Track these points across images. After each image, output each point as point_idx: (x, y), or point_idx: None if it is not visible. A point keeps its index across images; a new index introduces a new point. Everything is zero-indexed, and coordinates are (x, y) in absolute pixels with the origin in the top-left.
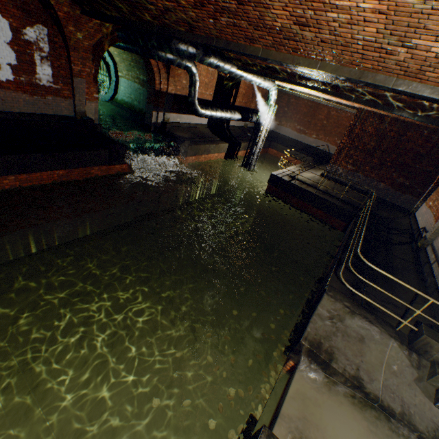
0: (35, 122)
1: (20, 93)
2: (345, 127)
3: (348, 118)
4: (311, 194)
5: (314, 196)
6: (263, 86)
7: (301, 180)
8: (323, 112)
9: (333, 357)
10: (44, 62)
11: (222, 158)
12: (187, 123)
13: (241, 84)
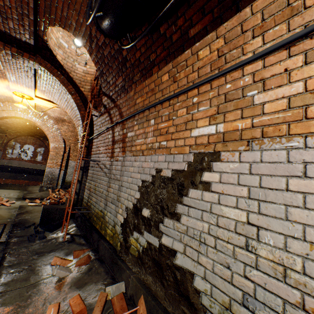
0: (30, 170)
1: (30, 163)
2: None
3: None
4: None
5: None
6: None
7: None
8: None
9: (29, 187)
10: (41, 155)
11: None
12: None
13: None
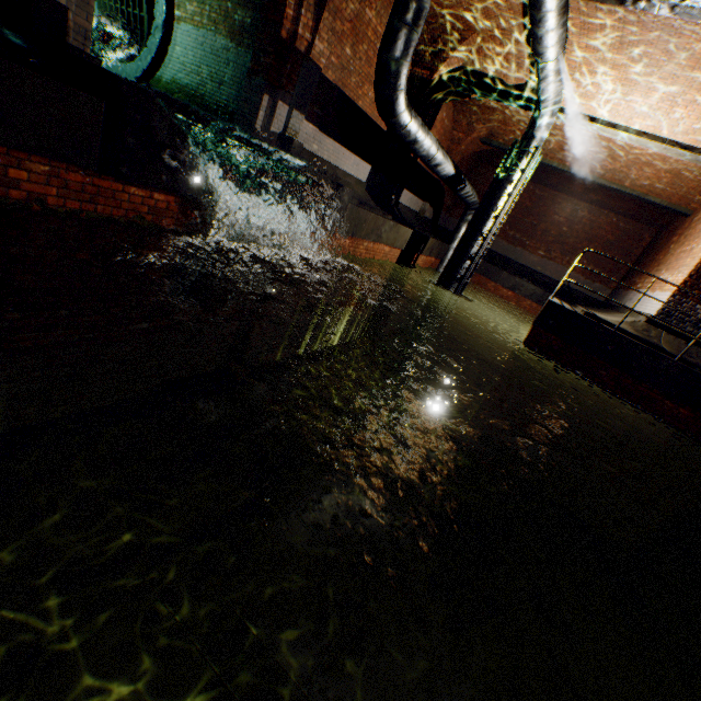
0: None
1: None
2: (604, 242)
3: (611, 225)
4: (667, 363)
5: (675, 369)
6: (546, 89)
7: (615, 325)
8: (563, 211)
9: None
10: None
11: (393, 260)
12: (331, 164)
13: (438, 119)
